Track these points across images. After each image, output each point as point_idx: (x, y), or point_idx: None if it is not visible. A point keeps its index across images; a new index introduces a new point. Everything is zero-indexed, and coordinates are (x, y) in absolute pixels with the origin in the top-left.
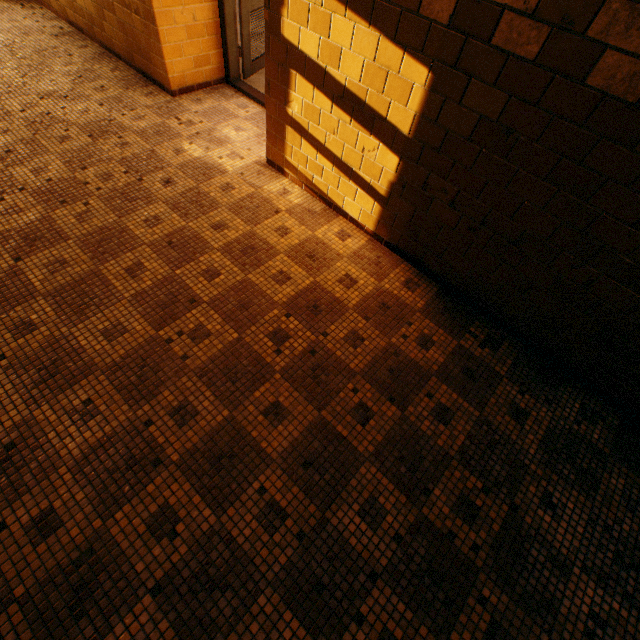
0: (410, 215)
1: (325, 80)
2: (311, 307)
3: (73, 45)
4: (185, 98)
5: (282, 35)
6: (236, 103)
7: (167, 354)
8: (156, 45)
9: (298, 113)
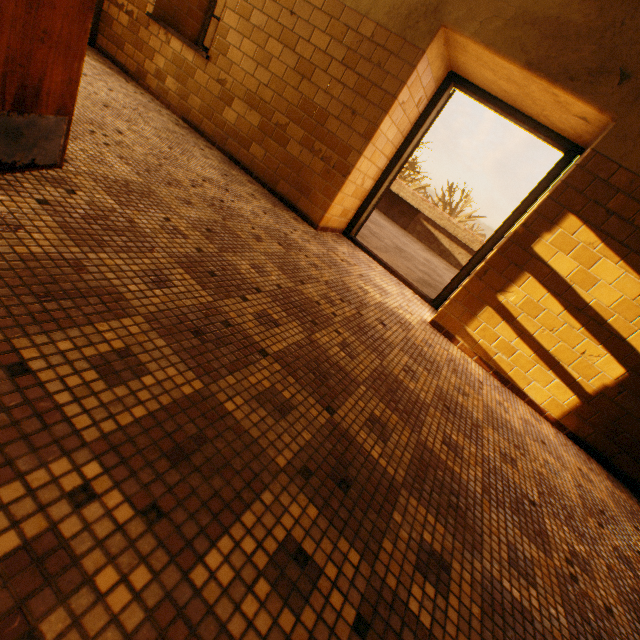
0: (616, 416)
1: (565, 292)
2: (598, 511)
3: (197, 140)
4: (325, 235)
5: (531, 247)
6: (362, 255)
7: (591, 605)
8: (331, 188)
9: (511, 302)
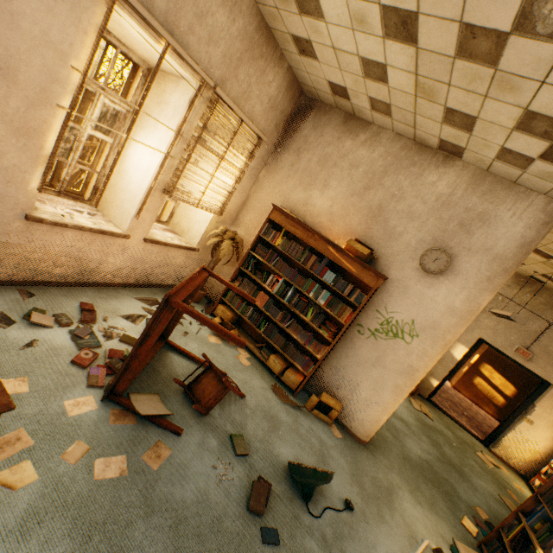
0: (506, 413)
1: (487, 380)
2: None
3: None
4: None
5: (477, 368)
6: None
7: None
8: None
9: (474, 382)
